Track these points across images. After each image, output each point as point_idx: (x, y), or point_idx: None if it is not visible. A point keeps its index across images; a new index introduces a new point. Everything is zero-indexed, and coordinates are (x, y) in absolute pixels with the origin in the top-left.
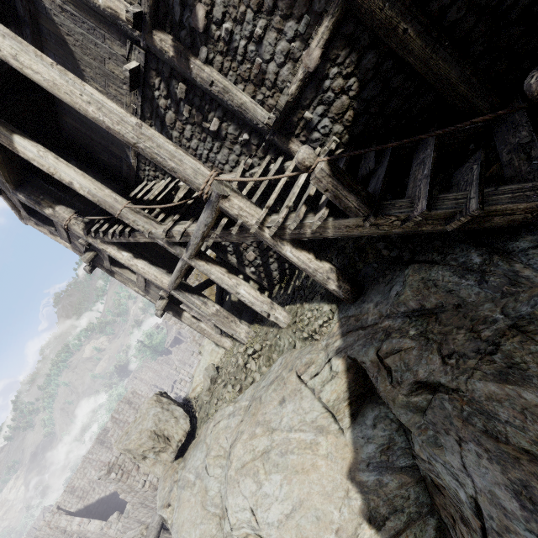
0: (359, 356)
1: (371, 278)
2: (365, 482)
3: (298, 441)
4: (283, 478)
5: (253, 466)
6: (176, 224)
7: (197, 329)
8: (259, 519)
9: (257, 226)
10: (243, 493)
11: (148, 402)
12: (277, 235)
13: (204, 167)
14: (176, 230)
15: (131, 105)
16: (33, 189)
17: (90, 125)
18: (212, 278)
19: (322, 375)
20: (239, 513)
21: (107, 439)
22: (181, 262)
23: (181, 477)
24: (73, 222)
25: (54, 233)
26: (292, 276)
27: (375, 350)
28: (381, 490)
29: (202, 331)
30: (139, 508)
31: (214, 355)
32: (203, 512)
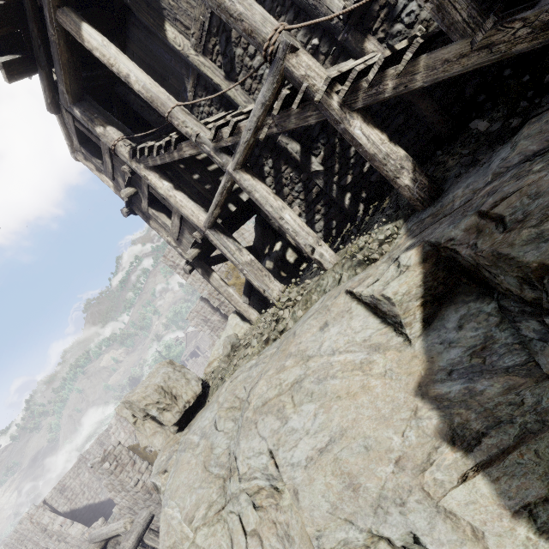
0: (444, 233)
1: (456, 175)
2: (445, 395)
3: (343, 363)
4: (319, 407)
5: (278, 402)
6: (227, 126)
7: (224, 294)
8: (279, 460)
9: (326, 87)
10: (261, 434)
11: (160, 363)
12: (347, 104)
13: (274, 19)
14: (226, 127)
15: (200, 19)
16: (89, 107)
17: (155, 53)
18: (255, 197)
19: (385, 276)
20: (252, 459)
21: (107, 441)
22: (224, 179)
23: (184, 440)
24: (121, 143)
25: (100, 167)
26: (338, 237)
27: (472, 215)
28: (472, 400)
29: (229, 297)
30: (127, 515)
31: (238, 329)
32: (203, 474)
